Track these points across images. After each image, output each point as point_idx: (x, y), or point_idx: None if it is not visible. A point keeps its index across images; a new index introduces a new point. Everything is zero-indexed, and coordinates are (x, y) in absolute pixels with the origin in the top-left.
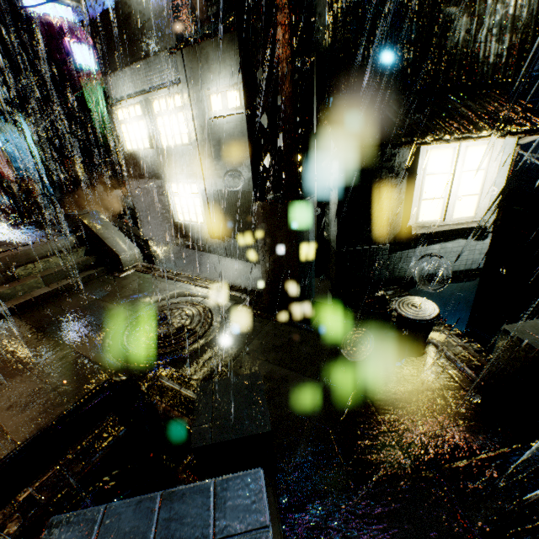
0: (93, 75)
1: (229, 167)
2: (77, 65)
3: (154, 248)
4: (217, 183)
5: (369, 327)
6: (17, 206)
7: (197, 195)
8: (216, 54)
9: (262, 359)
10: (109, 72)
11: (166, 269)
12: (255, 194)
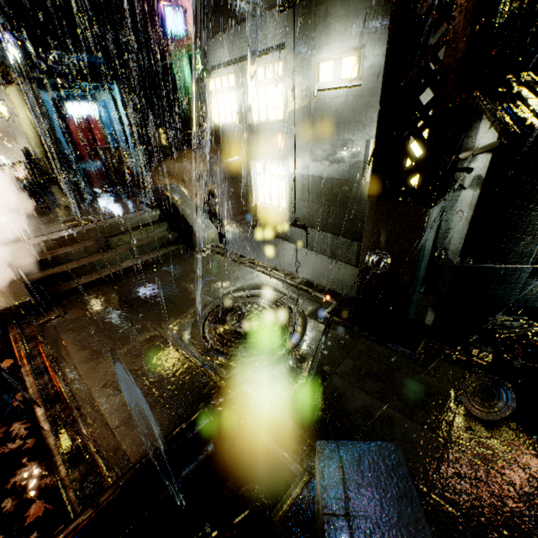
0: (181, 41)
1: (328, 150)
2: (168, 31)
3: (228, 227)
4: (310, 167)
5: (508, 378)
6: (109, 174)
7: (283, 178)
8: (338, 10)
9: (357, 386)
10: (205, 38)
11: (242, 254)
12: (371, 190)
